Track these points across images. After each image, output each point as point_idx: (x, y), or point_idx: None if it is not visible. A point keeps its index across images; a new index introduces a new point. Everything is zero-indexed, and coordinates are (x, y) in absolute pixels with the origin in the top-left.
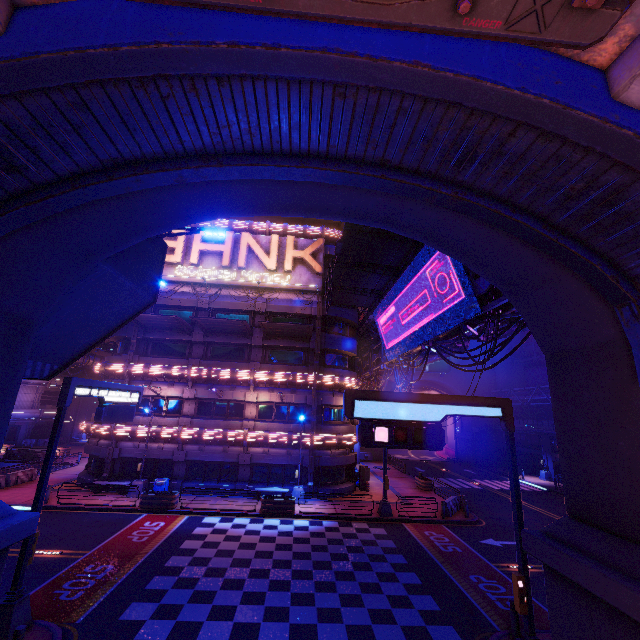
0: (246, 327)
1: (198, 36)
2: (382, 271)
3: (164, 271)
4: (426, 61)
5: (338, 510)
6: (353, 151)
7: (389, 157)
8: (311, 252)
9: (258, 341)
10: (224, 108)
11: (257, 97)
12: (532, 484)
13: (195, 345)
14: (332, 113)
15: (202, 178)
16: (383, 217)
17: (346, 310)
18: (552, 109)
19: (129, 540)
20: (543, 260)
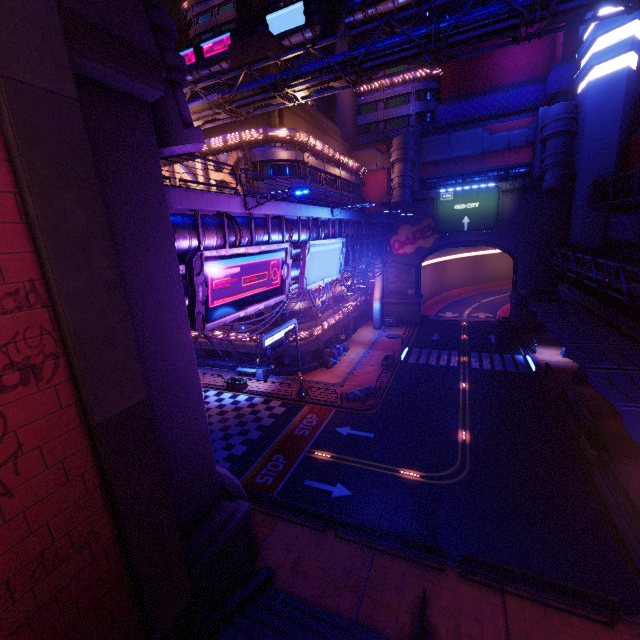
0: None
1: None
2: None
3: None
4: None
5: (276, 389)
6: None
7: None
8: (229, 171)
9: None
10: None
11: None
12: (531, 362)
13: None
14: None
15: None
16: None
17: None
18: None
19: None
20: None
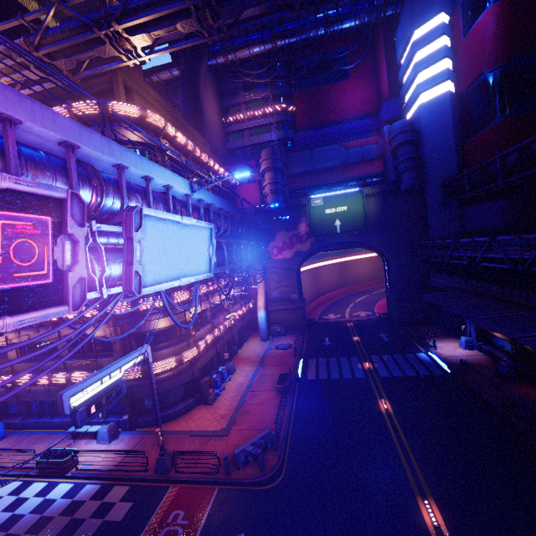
0: None
1: None
2: None
3: None
4: None
5: (126, 459)
6: None
7: None
8: None
9: None
10: None
11: None
12: (439, 360)
13: None
14: None
15: None
16: None
17: None
18: None
19: None
20: None
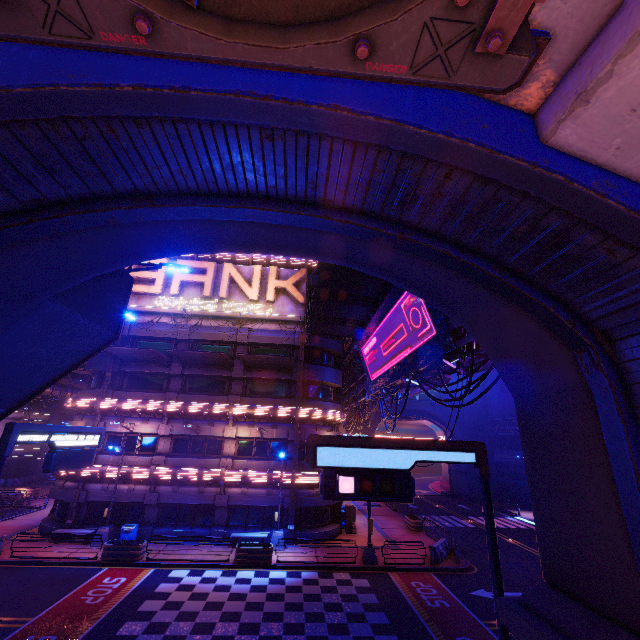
0: (225, 359)
1: (101, 78)
2: (362, 302)
3: (144, 302)
4: (346, 105)
5: (319, 558)
6: (293, 191)
7: (331, 197)
8: (294, 282)
9: (239, 373)
10: (149, 149)
11: (182, 139)
12: (528, 521)
13: (173, 378)
14: (264, 154)
15: (136, 218)
16: (341, 254)
17: (330, 340)
18: (479, 153)
19: (82, 602)
20: (502, 300)
